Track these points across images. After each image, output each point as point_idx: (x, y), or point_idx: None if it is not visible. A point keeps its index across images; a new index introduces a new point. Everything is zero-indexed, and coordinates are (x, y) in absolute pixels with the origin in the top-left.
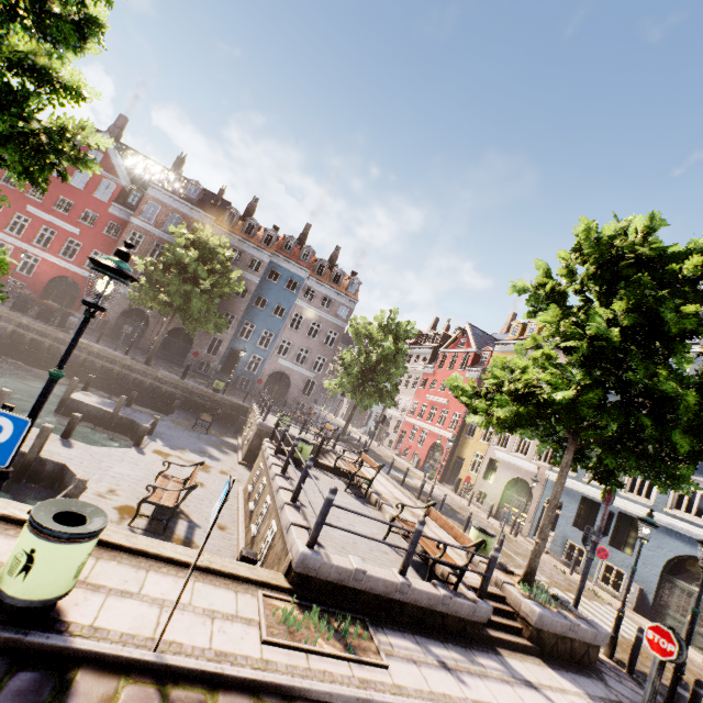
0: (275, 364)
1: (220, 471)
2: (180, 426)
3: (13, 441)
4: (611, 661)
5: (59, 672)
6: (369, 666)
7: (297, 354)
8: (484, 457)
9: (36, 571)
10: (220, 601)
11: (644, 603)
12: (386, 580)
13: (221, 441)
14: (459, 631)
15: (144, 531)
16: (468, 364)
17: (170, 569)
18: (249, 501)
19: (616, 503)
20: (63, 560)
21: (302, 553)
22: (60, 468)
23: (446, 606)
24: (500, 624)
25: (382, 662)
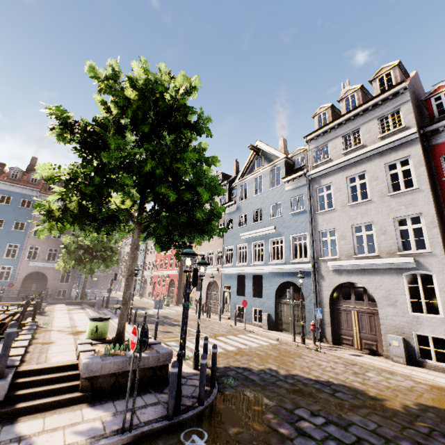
0: (27, 267)
1: None
2: None
3: None
4: (195, 371)
5: None
6: None
7: (47, 254)
8: None
9: None
10: None
11: (272, 322)
12: None
13: None
14: None
15: None
16: None
17: None
18: None
19: (251, 271)
20: None
21: None
22: None
23: None
24: (47, 391)
25: None
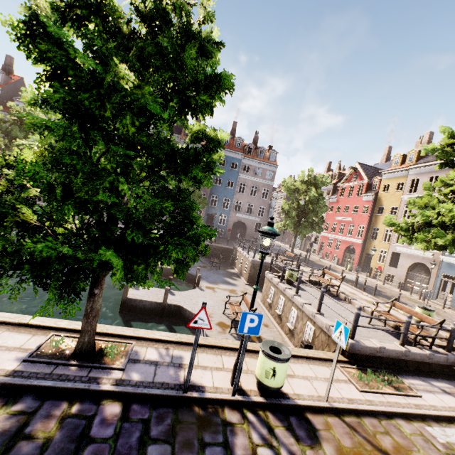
0: (234, 217)
1: (241, 292)
2: (205, 268)
3: (259, 324)
4: None
5: (301, 415)
6: (412, 397)
7: (246, 208)
8: (387, 252)
9: (277, 376)
10: (326, 373)
11: None
12: (395, 350)
13: (228, 272)
14: (439, 370)
15: (237, 334)
16: (363, 191)
17: (294, 360)
18: (272, 308)
19: None
20: (284, 369)
21: (351, 343)
22: (178, 307)
23: (431, 359)
24: None
25: (418, 394)
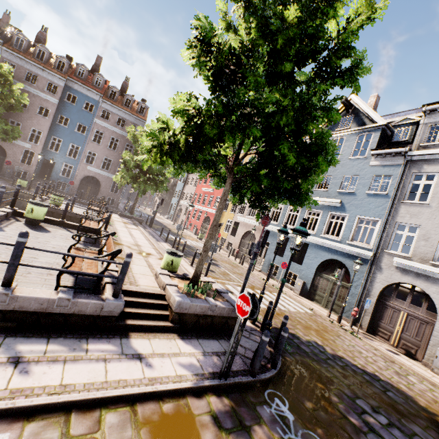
0: (85, 170)
1: None
2: None
3: None
4: (252, 325)
5: None
6: None
7: (102, 162)
8: (232, 222)
9: None
10: None
11: (305, 290)
12: None
13: None
14: (89, 325)
15: None
16: None
17: None
18: None
19: None
20: None
21: None
22: None
23: (64, 308)
24: (146, 314)
25: None
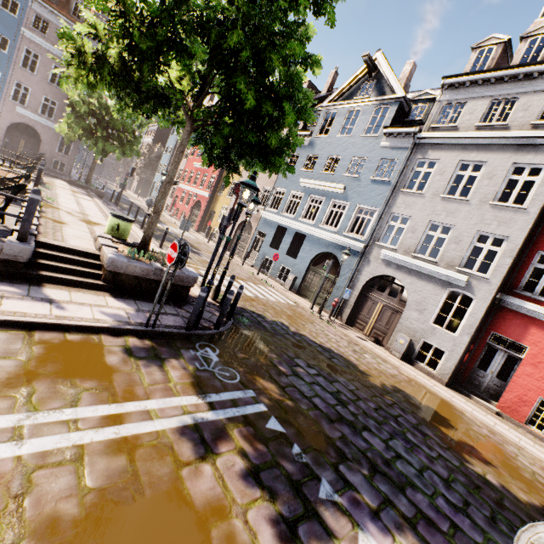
0: (12, 113)
1: None
2: None
3: None
4: (213, 301)
5: None
6: None
7: (41, 104)
8: (228, 209)
9: None
10: None
11: (296, 285)
12: None
13: None
14: None
15: None
16: None
17: None
18: None
19: (295, 226)
20: None
21: None
22: None
23: None
24: (70, 270)
25: None
